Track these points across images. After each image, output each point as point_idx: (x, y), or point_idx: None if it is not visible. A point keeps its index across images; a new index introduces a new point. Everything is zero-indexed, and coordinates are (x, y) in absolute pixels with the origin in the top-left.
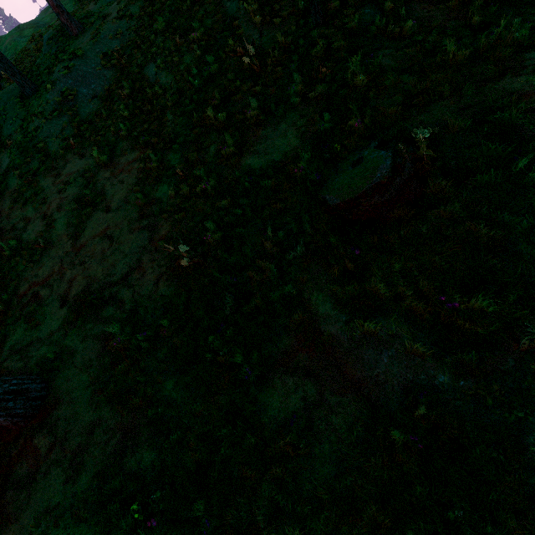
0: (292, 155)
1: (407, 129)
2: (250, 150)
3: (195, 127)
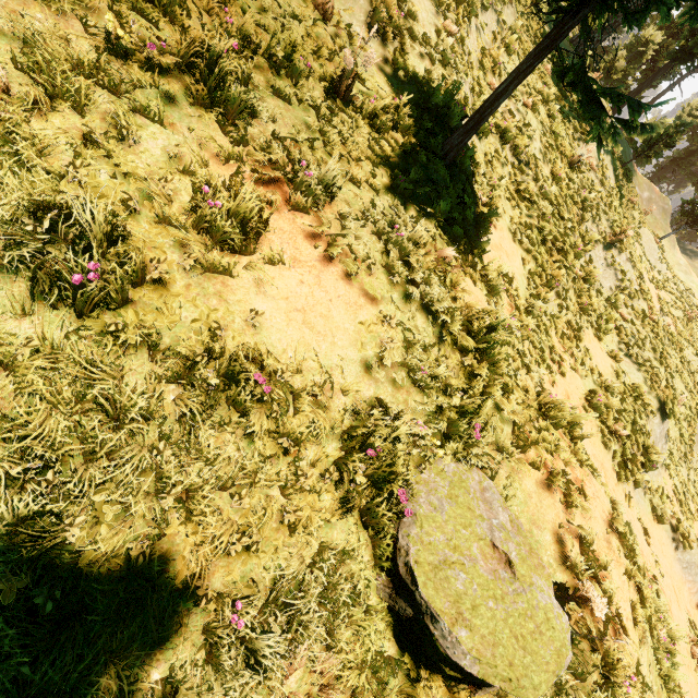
0: (355, 375)
1: (516, 495)
2: (272, 269)
3: (129, 0)
